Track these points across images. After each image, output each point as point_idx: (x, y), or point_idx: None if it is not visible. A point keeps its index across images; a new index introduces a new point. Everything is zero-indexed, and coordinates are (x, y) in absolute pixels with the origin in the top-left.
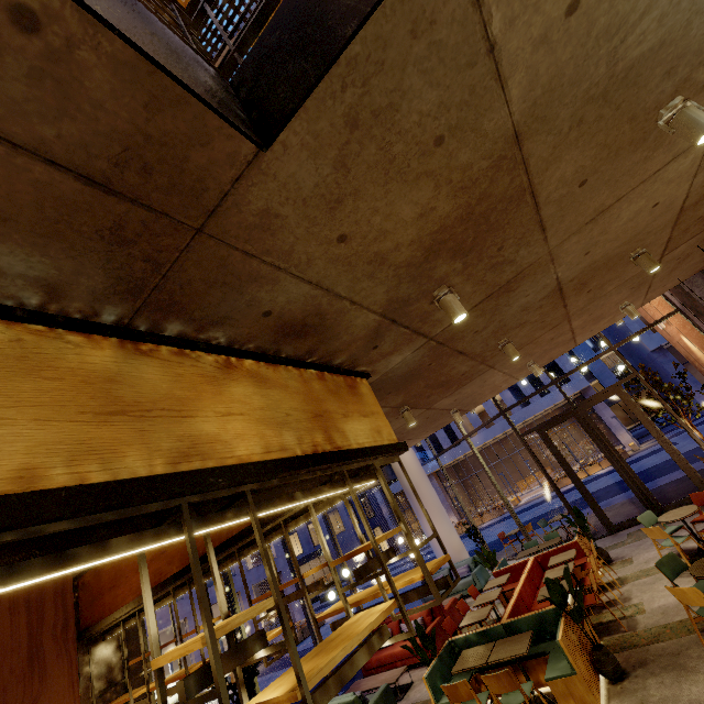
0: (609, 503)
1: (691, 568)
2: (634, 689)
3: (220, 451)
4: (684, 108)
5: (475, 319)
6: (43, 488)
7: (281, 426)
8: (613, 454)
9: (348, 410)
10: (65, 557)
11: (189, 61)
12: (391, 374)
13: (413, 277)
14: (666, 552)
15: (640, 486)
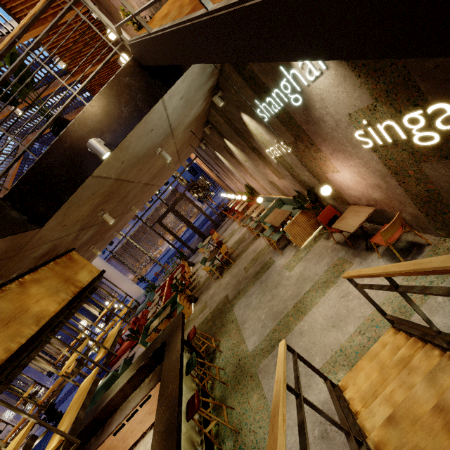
0: (194, 239)
1: (207, 259)
2: (199, 301)
3: (46, 313)
4: (162, 152)
5: (116, 208)
6: (14, 350)
7: (57, 293)
8: (188, 223)
9: (75, 271)
10: (23, 365)
11: (3, 211)
12: (84, 242)
13: (89, 217)
14: (207, 254)
15: (199, 232)
